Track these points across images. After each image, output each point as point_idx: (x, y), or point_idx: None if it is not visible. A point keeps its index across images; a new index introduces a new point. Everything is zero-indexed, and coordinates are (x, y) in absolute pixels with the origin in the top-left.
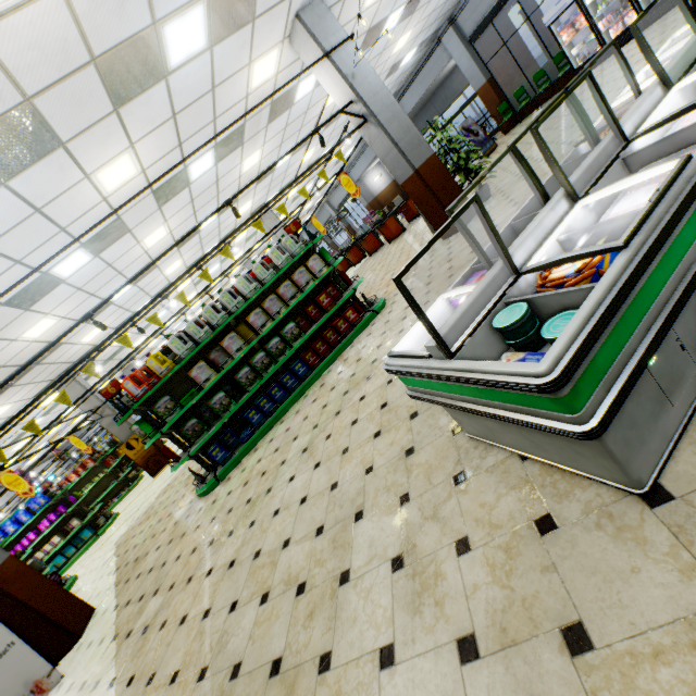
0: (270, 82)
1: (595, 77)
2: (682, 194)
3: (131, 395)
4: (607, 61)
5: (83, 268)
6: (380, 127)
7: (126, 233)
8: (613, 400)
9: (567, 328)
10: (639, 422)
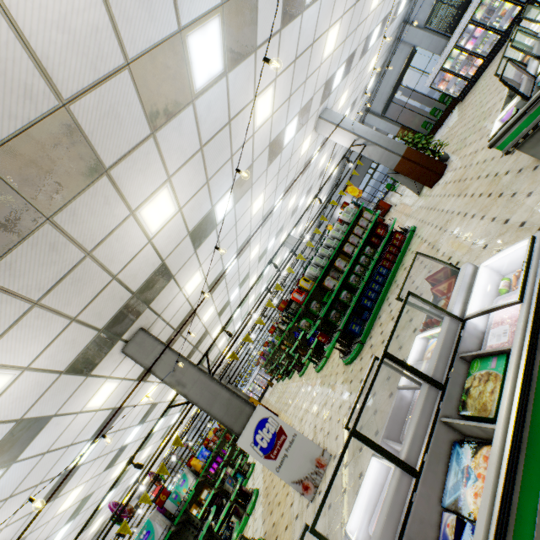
0: (306, 152)
1: (474, 92)
2: None
3: (297, 301)
4: (475, 85)
5: (232, 268)
6: (374, 145)
7: (248, 246)
8: None
9: None
10: None
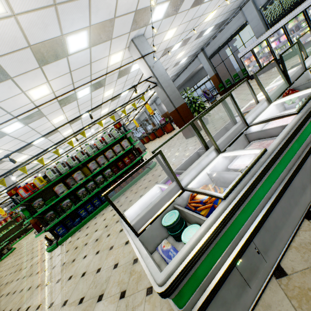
0: (118, 63)
1: None
2: (258, 171)
3: (21, 196)
4: (262, 74)
5: (18, 129)
6: (162, 89)
7: (43, 116)
8: (204, 301)
9: (181, 250)
10: (228, 301)
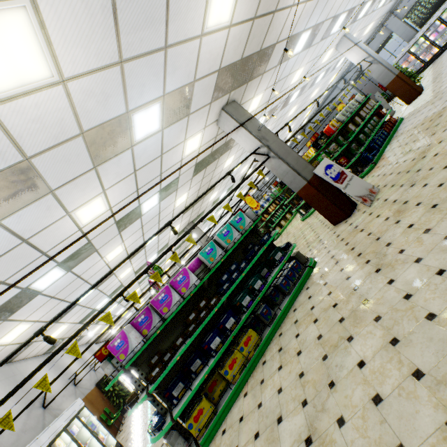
0: (322, 64)
1: (431, 67)
2: None
3: (331, 130)
4: (429, 66)
5: None
6: (379, 63)
7: (270, 118)
8: None
9: None
10: None
